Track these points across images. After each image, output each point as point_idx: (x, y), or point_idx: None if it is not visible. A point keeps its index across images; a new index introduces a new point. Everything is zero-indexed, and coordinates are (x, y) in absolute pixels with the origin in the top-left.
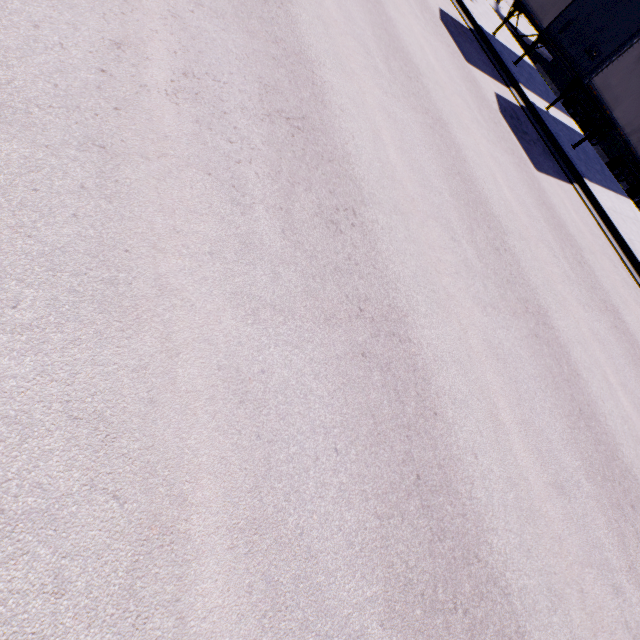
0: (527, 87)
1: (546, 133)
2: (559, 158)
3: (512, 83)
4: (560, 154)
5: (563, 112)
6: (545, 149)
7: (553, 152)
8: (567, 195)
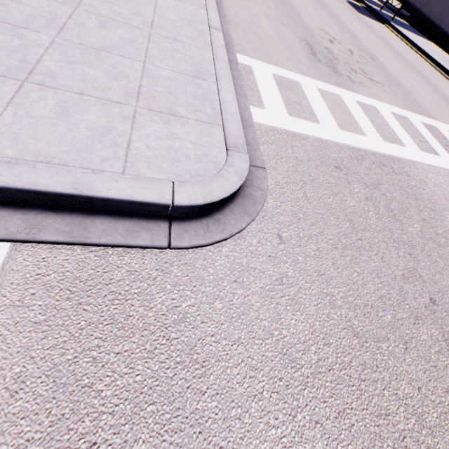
0: (370, 4)
1: (374, 13)
2: (379, 19)
3: (361, 2)
4: (380, 18)
5: (396, 17)
6: (372, 16)
7: (376, 17)
8: (376, 23)
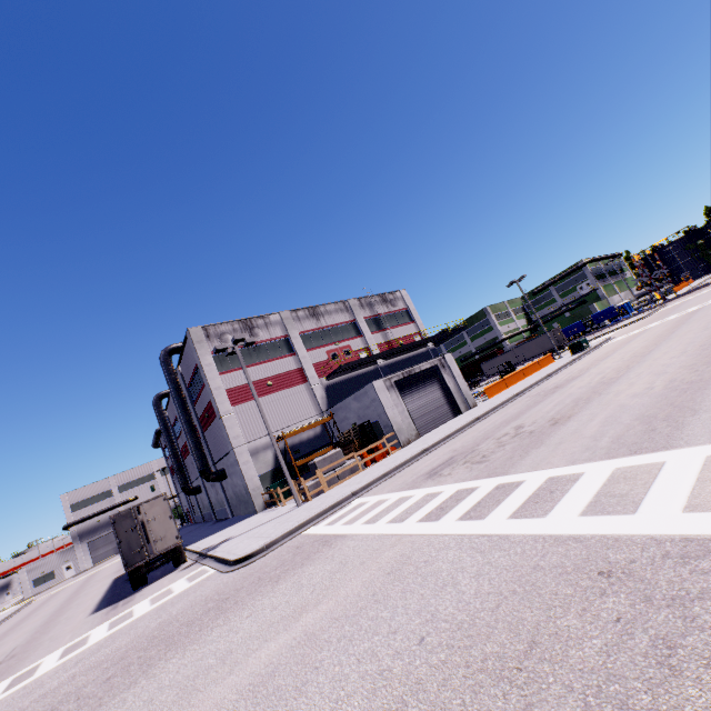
0: None
1: None
2: None
3: None
4: None
5: None
6: None
7: None
8: None
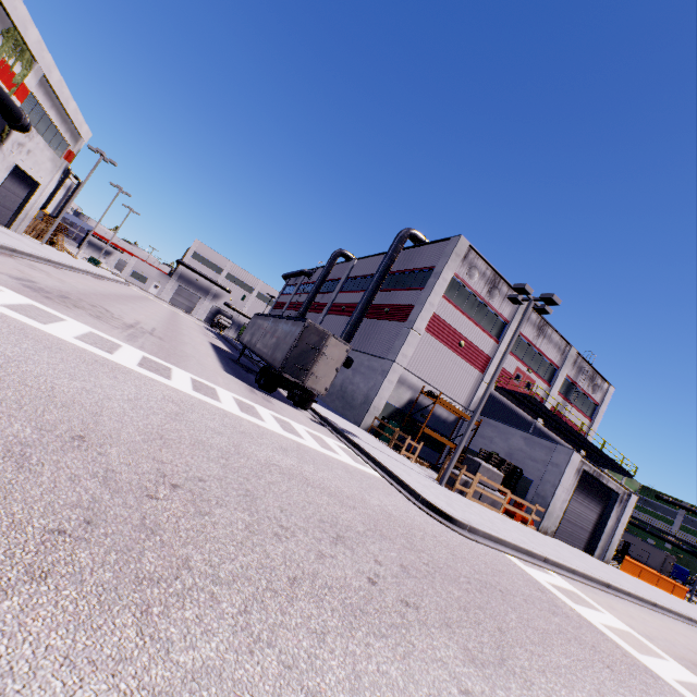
0: None
1: None
2: None
3: None
4: None
5: None
6: None
7: None
8: None
